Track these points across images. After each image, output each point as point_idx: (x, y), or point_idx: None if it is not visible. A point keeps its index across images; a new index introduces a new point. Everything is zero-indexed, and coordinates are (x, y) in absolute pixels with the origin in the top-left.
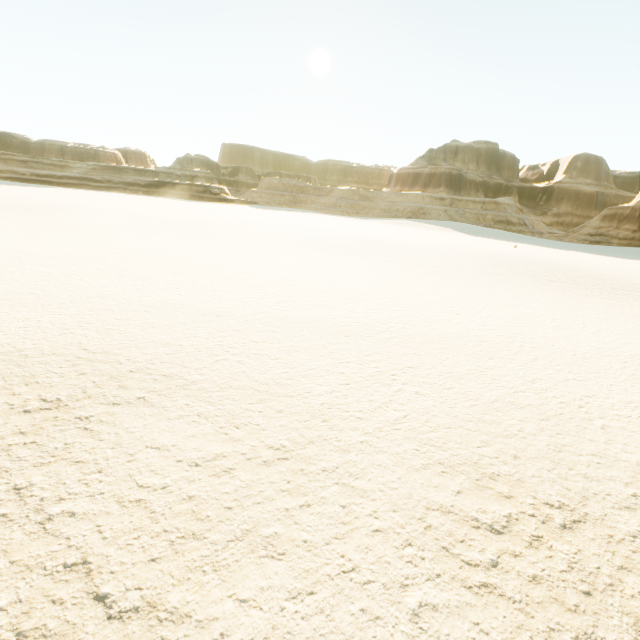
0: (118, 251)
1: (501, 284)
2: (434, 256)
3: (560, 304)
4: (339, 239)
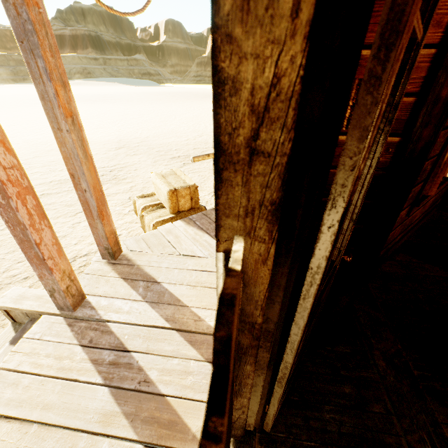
0: None
1: (187, 101)
2: (138, 97)
3: None
4: None
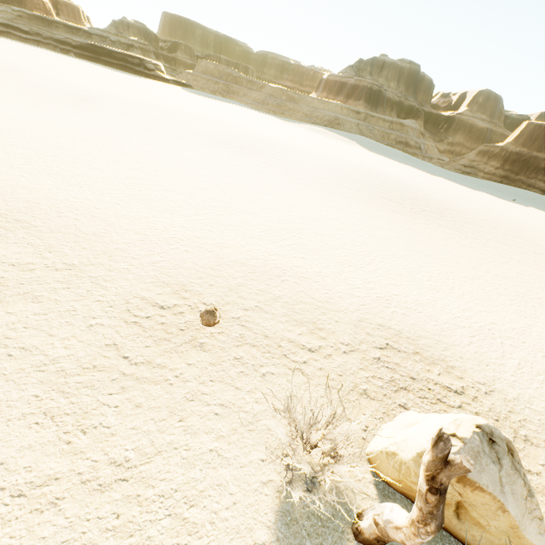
0: (20, 120)
1: (338, 195)
2: (312, 165)
3: (363, 215)
4: (242, 137)
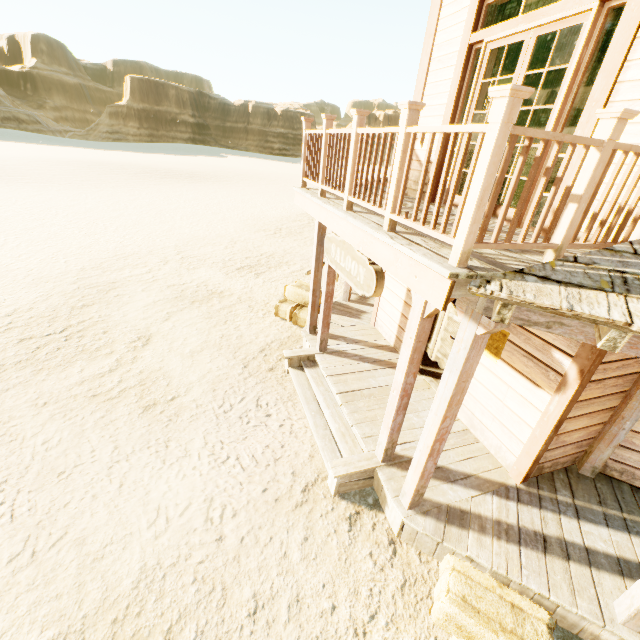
0: None
1: (149, 185)
2: (52, 172)
3: (192, 190)
4: None
